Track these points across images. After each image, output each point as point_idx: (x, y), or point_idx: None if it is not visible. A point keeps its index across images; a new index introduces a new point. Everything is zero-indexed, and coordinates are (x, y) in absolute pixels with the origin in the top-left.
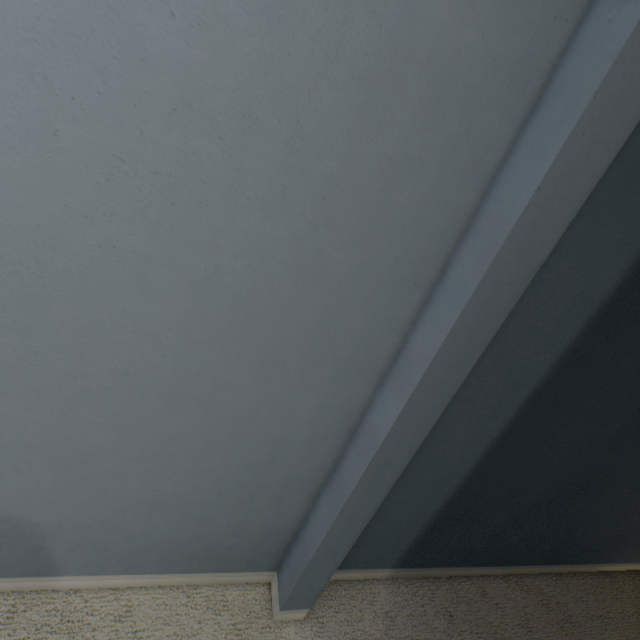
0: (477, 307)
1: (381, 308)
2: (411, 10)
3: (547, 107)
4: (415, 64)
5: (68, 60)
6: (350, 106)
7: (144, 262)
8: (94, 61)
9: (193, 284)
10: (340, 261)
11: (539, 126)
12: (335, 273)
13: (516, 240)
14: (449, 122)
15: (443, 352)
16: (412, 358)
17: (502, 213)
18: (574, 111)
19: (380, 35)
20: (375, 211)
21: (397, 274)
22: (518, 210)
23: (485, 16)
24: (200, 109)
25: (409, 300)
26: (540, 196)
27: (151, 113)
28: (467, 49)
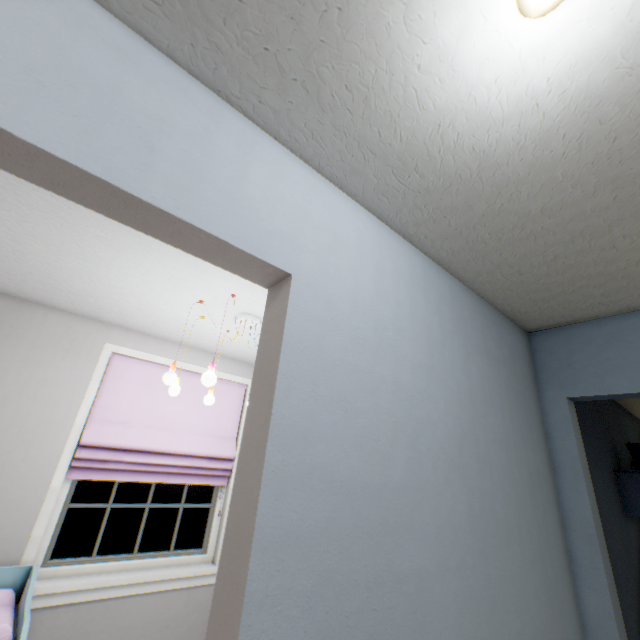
0: (605, 569)
1: (566, 593)
2: (527, 460)
3: (561, 470)
4: (533, 475)
5: (487, 538)
6: (530, 500)
7: (518, 636)
8: (491, 533)
9: (530, 636)
10: (551, 575)
11: (564, 478)
12: (552, 584)
13: (596, 529)
14: (544, 488)
15: (612, 605)
16: (597, 619)
17: (580, 518)
18: (578, 474)
19: (526, 472)
20: (547, 539)
21: (562, 567)
22: (589, 516)
23: (536, 451)
24: (510, 531)
25: (569, 580)
26: (591, 508)
27: (503, 544)
28: (537, 462)
